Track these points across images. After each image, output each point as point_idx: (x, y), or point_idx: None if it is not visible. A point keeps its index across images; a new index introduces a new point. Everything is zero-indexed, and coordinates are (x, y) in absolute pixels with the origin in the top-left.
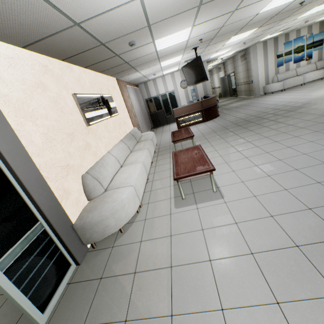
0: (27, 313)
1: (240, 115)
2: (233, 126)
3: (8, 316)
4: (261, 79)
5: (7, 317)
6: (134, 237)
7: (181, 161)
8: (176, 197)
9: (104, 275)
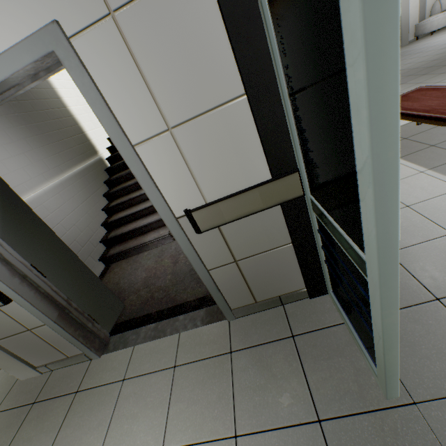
0: (393, 374)
1: (403, 67)
2: (411, 78)
3: (273, 389)
4: (413, 12)
5: (273, 391)
6: (422, 232)
7: (425, 105)
8: (436, 168)
9: (439, 294)
